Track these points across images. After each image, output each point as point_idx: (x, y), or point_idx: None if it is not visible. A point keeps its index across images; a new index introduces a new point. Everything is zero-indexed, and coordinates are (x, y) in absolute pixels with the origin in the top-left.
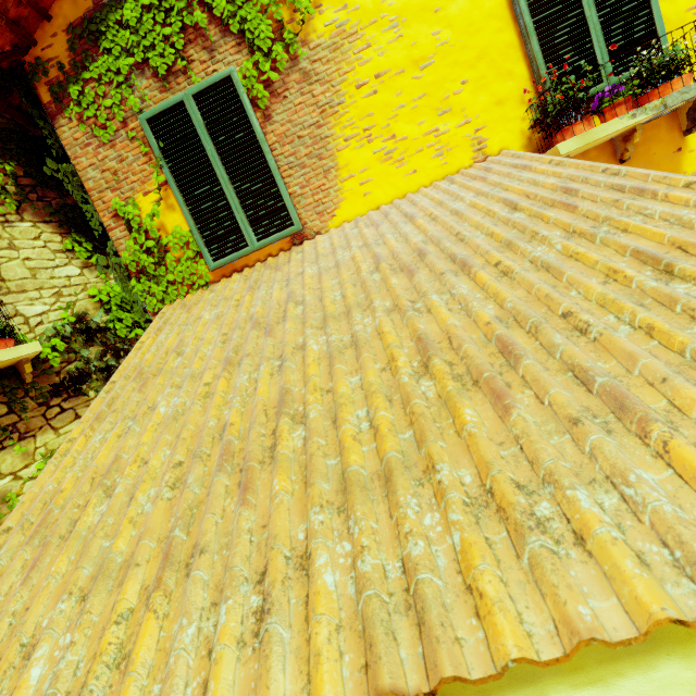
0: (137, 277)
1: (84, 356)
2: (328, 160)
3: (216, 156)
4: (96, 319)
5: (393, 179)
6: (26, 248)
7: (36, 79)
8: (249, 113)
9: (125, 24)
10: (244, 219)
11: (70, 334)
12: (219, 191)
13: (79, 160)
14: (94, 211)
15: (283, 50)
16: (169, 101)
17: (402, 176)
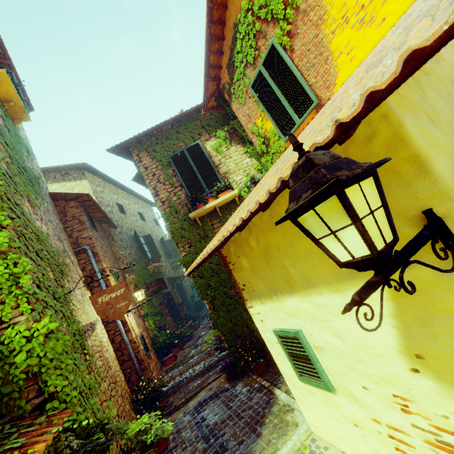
0: (263, 156)
1: None
2: (325, 52)
3: (275, 86)
4: (257, 177)
5: (368, 37)
6: (234, 156)
7: (223, 93)
8: (283, 56)
9: (239, 51)
10: (291, 111)
11: (249, 185)
12: (280, 103)
13: (239, 116)
14: (247, 134)
15: (291, 9)
16: (255, 74)
17: (375, 30)
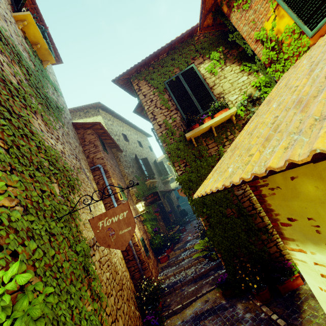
0: (269, 66)
1: (252, 111)
2: None
3: None
4: (255, 95)
5: None
6: (228, 76)
7: (222, 6)
8: None
9: None
10: None
11: (246, 104)
12: None
13: (239, 27)
14: (247, 46)
15: None
16: None
17: None
